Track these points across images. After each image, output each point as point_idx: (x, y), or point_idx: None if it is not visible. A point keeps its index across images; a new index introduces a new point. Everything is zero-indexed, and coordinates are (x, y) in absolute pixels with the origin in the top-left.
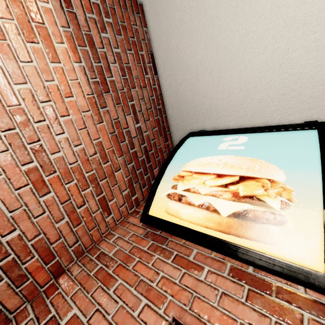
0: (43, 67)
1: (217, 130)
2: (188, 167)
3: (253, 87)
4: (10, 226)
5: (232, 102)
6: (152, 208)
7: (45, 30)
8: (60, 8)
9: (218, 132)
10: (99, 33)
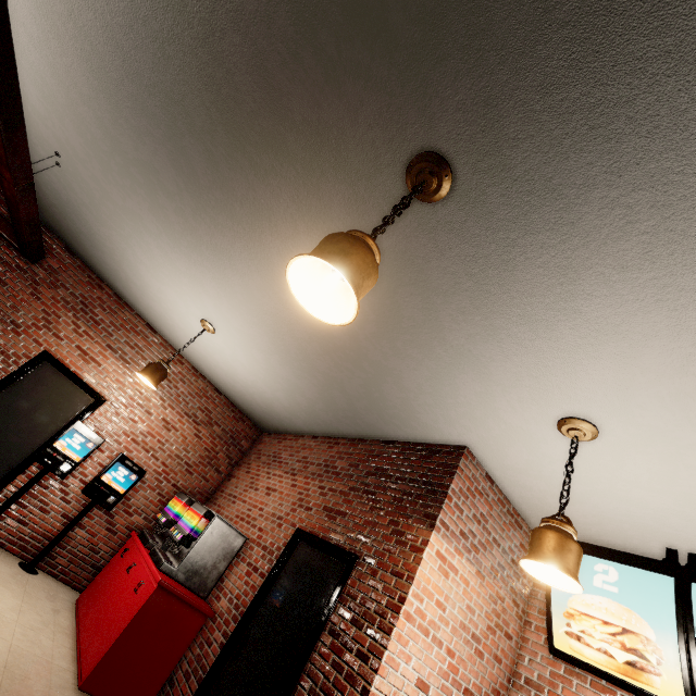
0: (456, 585)
1: (582, 544)
2: (573, 605)
3: (606, 518)
4: (480, 688)
5: (588, 519)
6: (556, 642)
7: (449, 562)
8: (447, 539)
9: (585, 549)
10: (462, 520)
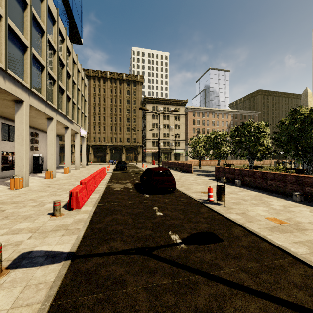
0: None
1: None
2: None
3: None
4: None
5: None
6: None
7: None
8: None
9: None
10: None
